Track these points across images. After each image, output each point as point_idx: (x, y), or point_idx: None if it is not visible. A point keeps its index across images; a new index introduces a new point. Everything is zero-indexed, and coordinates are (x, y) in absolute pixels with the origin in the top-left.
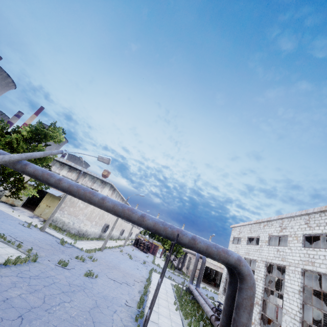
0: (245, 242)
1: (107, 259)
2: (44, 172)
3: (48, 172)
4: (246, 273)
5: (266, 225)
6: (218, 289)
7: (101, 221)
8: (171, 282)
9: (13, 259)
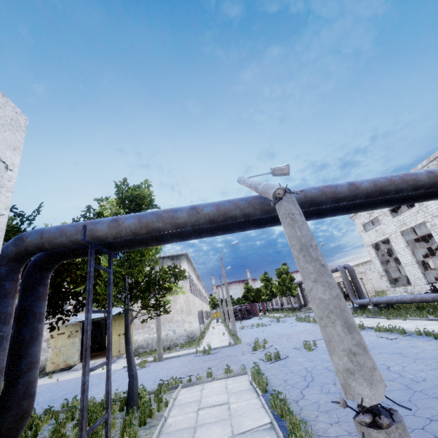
0: (389, 217)
1: (260, 337)
2: (319, 188)
3: (322, 186)
4: None
5: None
6: (348, 300)
7: (195, 310)
8: None
9: (263, 379)
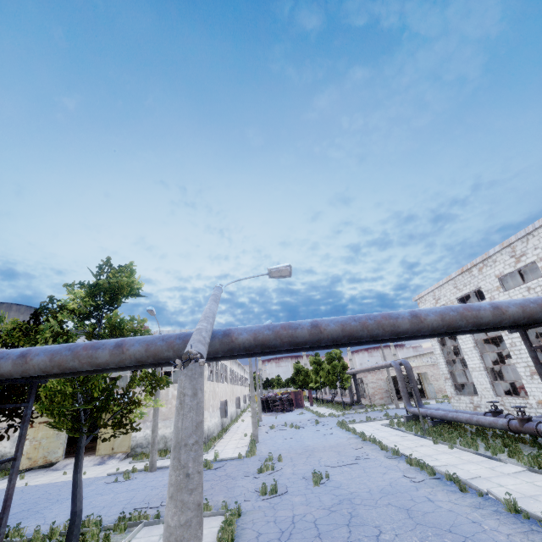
0: None
1: (281, 447)
2: (274, 329)
3: (281, 325)
4: None
5: (483, 267)
6: None
7: (215, 401)
8: (377, 423)
9: (227, 534)
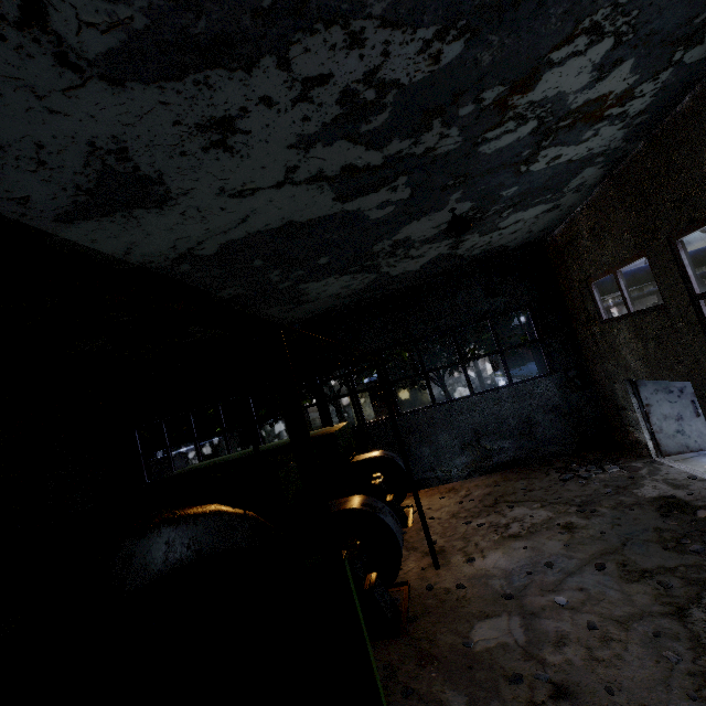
0: None
1: None
2: None
3: None
4: None
5: None
6: None
7: None
8: None
9: None
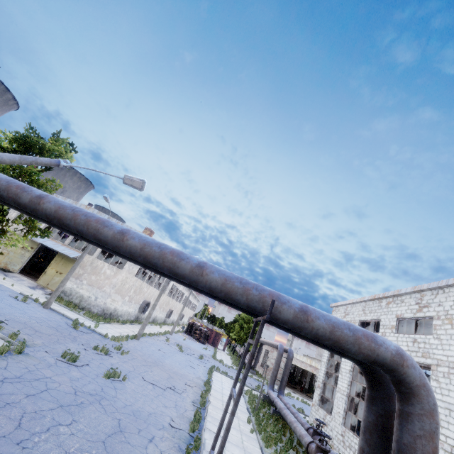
0: None
1: (144, 351)
2: (10, 184)
3: (20, 184)
4: (416, 381)
5: (391, 302)
6: (307, 396)
7: (138, 296)
8: None
9: None
